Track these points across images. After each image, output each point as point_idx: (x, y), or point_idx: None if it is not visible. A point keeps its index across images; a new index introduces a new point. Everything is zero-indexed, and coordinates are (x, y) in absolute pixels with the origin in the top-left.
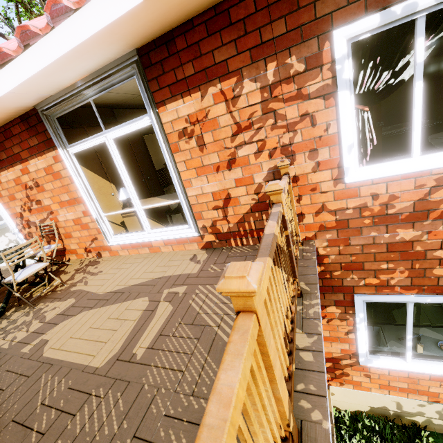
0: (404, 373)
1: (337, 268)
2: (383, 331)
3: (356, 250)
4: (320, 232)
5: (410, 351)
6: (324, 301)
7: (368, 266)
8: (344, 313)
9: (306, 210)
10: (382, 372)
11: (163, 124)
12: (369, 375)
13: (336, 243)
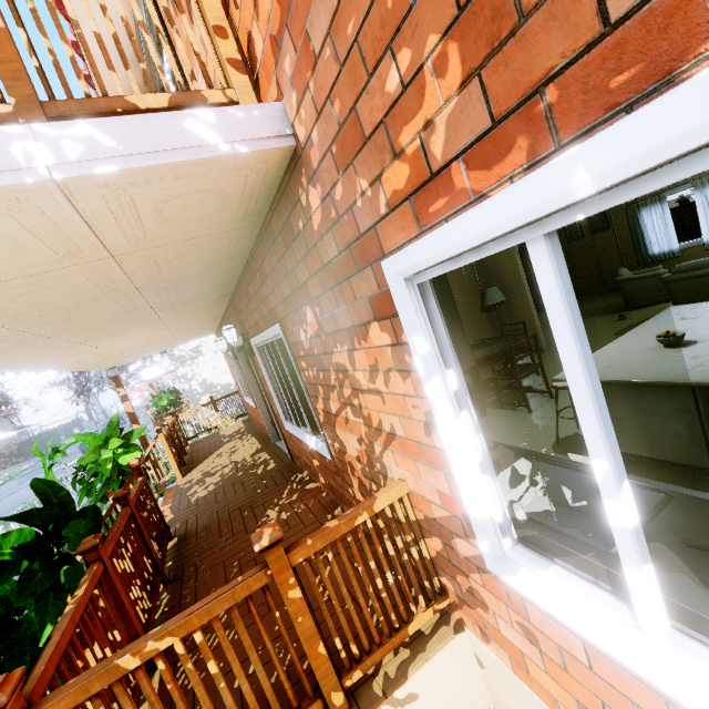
0: (650, 696)
1: (333, 172)
2: (663, 509)
3: (330, 69)
4: (278, 65)
5: (635, 564)
6: (358, 308)
7: (367, 113)
8: (397, 344)
9: (248, 17)
10: (564, 639)
11: (159, 6)
12: (532, 635)
13: (302, 77)
